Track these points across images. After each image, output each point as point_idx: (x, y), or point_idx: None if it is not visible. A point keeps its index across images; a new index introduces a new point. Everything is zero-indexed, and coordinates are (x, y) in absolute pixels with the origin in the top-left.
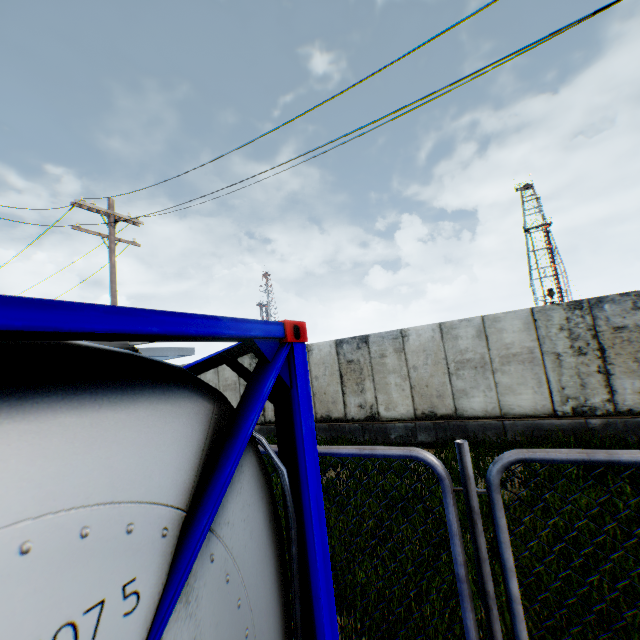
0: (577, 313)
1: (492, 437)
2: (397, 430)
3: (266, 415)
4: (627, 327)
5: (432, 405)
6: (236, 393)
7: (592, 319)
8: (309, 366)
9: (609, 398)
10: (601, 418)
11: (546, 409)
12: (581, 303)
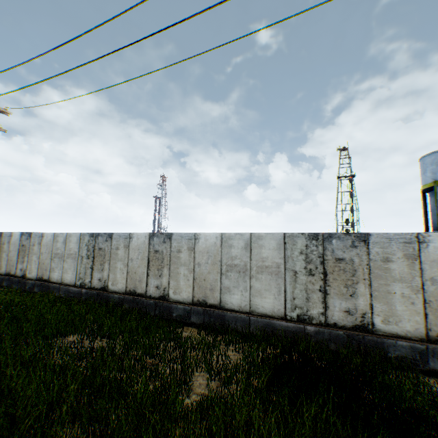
0: (314, 243)
1: (240, 327)
2: (178, 310)
3: (92, 282)
4: (345, 260)
5: (205, 295)
6: (75, 261)
7: (323, 249)
8: (128, 250)
9: (324, 312)
10: (315, 326)
11: (280, 312)
12: (318, 235)
